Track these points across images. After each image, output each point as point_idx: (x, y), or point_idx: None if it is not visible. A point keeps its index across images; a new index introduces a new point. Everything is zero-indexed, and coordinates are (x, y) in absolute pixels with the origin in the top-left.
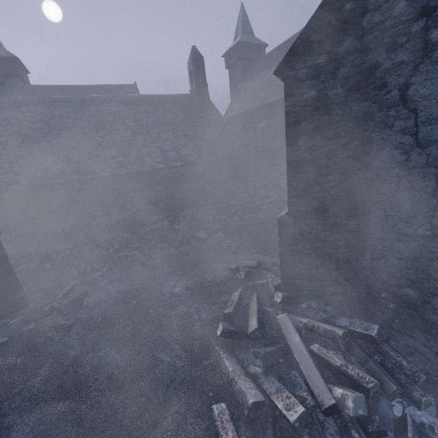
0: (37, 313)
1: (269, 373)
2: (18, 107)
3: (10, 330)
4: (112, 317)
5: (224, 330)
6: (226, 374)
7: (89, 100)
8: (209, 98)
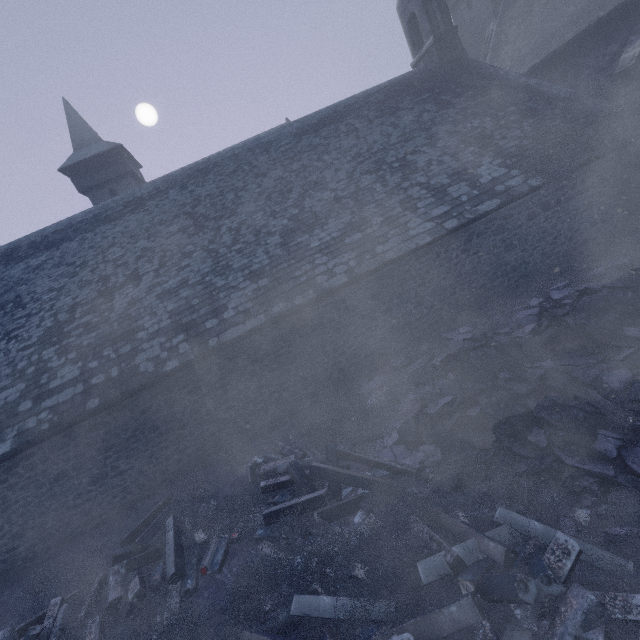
0: None
1: None
2: (139, 205)
3: None
4: None
5: None
6: None
7: (244, 150)
8: (465, 57)
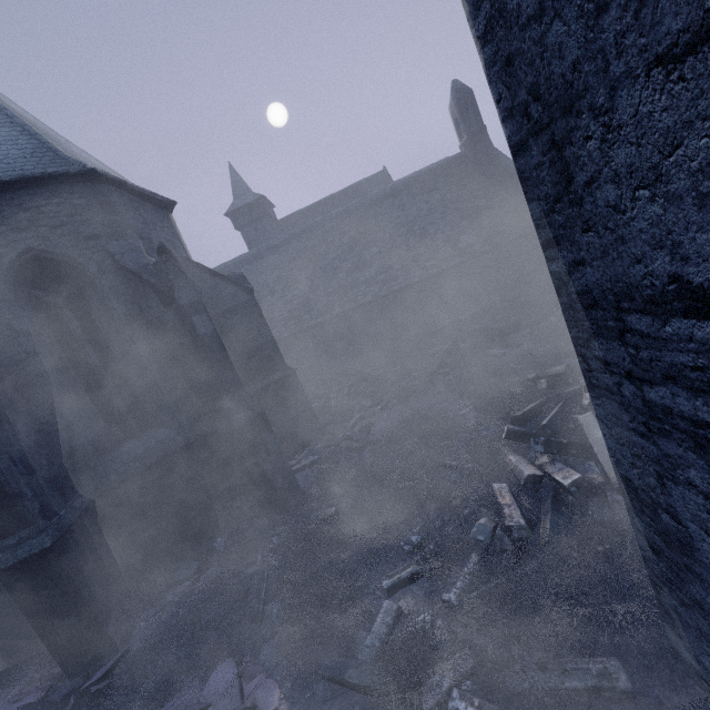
0: (334, 440)
1: (556, 460)
2: (276, 250)
3: (317, 451)
4: (398, 438)
5: (508, 430)
6: (509, 465)
7: (336, 215)
8: (491, 146)
